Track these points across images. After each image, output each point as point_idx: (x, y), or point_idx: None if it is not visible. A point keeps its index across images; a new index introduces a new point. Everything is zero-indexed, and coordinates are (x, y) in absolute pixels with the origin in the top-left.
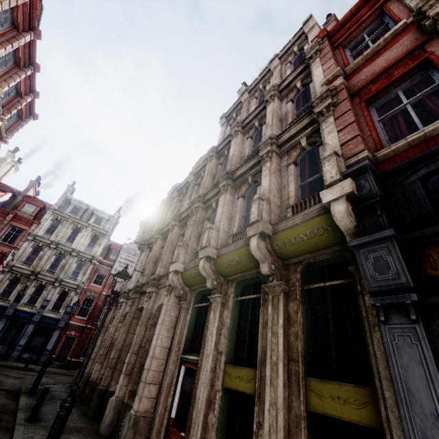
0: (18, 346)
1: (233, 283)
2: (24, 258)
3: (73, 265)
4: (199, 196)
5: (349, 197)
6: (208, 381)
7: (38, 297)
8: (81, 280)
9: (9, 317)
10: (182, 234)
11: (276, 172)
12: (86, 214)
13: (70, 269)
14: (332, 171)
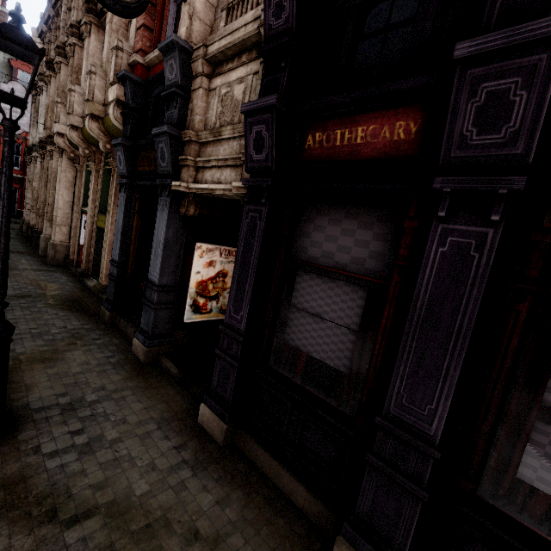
0: None
1: (103, 154)
2: None
3: None
4: (71, 25)
5: (121, 102)
6: (89, 223)
7: None
8: None
9: None
10: None
11: (120, 30)
12: None
13: None
14: (113, 69)
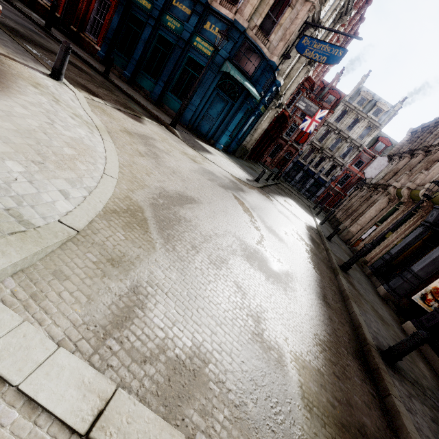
0: (305, 187)
1: (414, 204)
2: (318, 138)
3: (344, 148)
4: None
5: None
6: (377, 231)
7: (319, 164)
8: (346, 161)
9: (304, 171)
10: (420, 163)
11: None
12: (368, 105)
13: (342, 151)
14: None
